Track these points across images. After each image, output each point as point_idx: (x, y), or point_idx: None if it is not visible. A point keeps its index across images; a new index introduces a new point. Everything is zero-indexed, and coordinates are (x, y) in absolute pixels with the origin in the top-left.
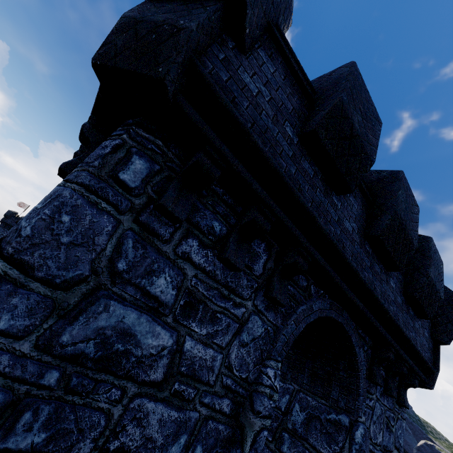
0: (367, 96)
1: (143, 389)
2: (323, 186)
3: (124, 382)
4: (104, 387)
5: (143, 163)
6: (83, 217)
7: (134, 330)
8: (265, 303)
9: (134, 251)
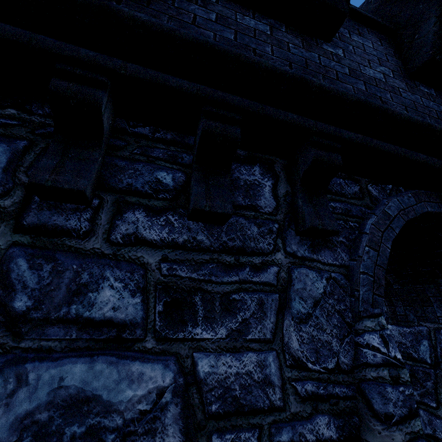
0: None
1: None
2: (297, 38)
3: None
4: None
5: None
6: None
7: (90, 390)
8: (306, 243)
9: (34, 273)
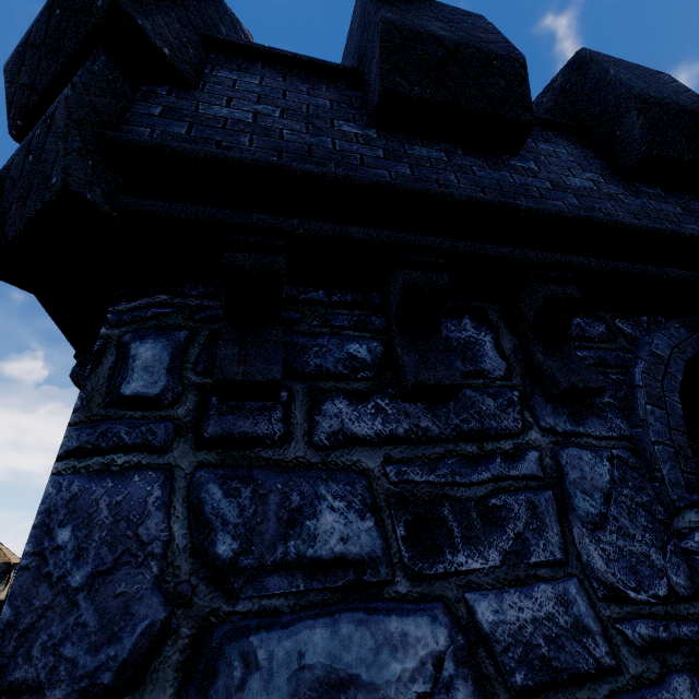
0: (424, 1)
1: None
2: (479, 159)
3: None
4: None
5: (153, 346)
6: (94, 509)
7: (342, 668)
8: (563, 412)
9: (232, 502)
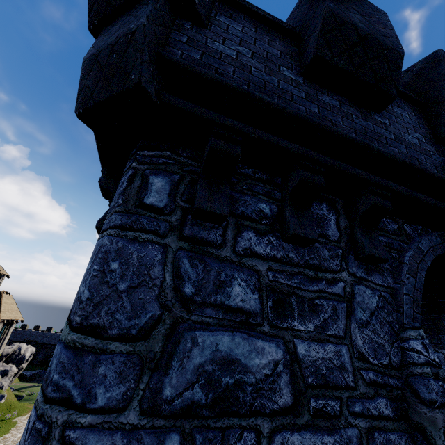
0: None
1: (277, 421)
2: (357, 111)
3: (252, 420)
4: (233, 434)
5: (161, 180)
6: (130, 257)
7: (234, 355)
8: (362, 267)
9: (193, 270)
